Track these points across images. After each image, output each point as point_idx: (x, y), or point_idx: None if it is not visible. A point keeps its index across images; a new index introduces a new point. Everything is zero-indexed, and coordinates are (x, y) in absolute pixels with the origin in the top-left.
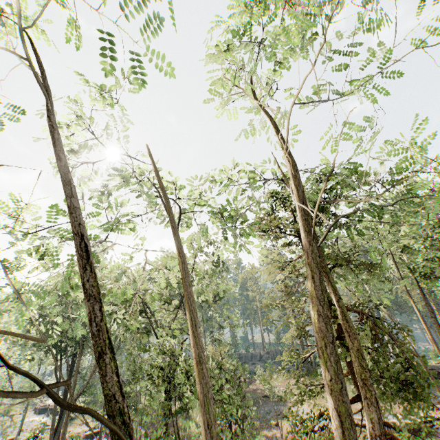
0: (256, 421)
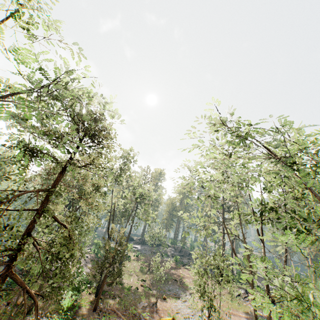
0: (156, 291)
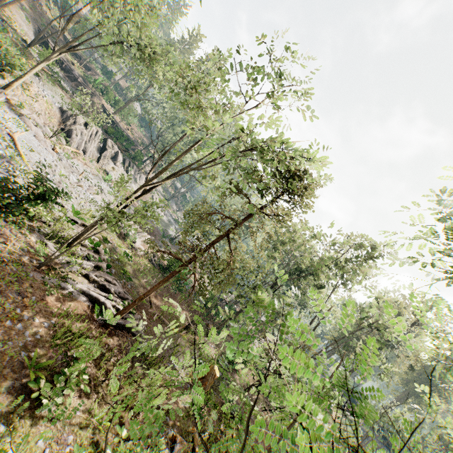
0: None
